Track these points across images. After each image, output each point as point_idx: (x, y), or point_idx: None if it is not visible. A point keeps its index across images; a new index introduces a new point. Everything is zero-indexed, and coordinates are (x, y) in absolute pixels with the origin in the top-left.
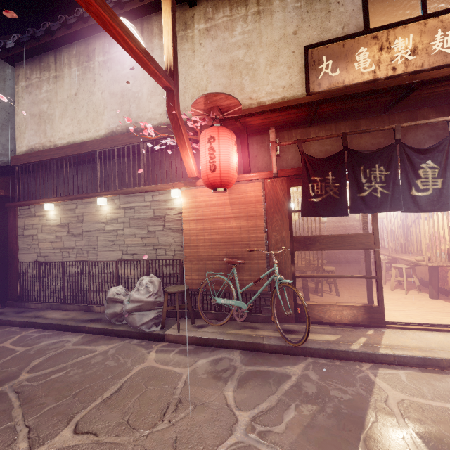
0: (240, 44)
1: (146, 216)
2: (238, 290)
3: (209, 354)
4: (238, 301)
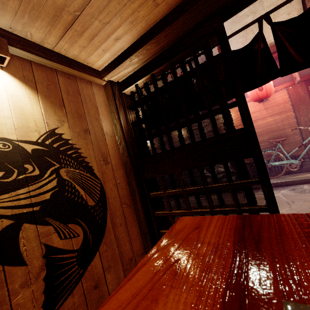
0: (248, 14)
1: (208, 130)
2: (286, 155)
3: (283, 189)
4: (289, 160)
